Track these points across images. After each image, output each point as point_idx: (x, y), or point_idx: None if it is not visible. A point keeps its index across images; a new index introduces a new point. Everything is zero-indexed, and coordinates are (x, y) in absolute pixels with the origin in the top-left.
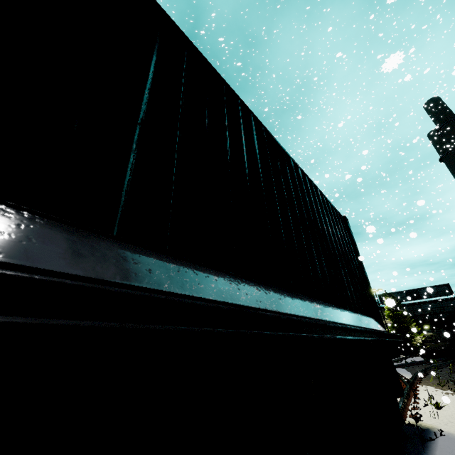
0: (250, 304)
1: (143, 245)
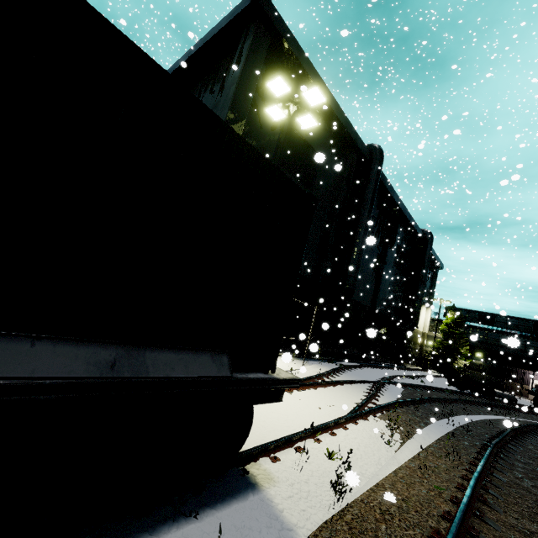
0: None
1: None
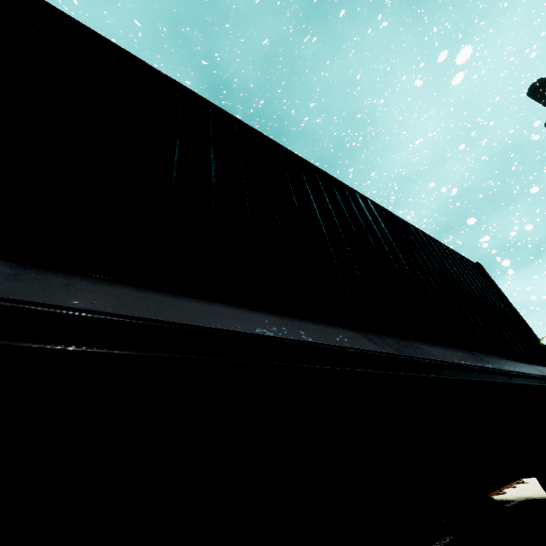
0: (452, 361)
1: (379, 333)
